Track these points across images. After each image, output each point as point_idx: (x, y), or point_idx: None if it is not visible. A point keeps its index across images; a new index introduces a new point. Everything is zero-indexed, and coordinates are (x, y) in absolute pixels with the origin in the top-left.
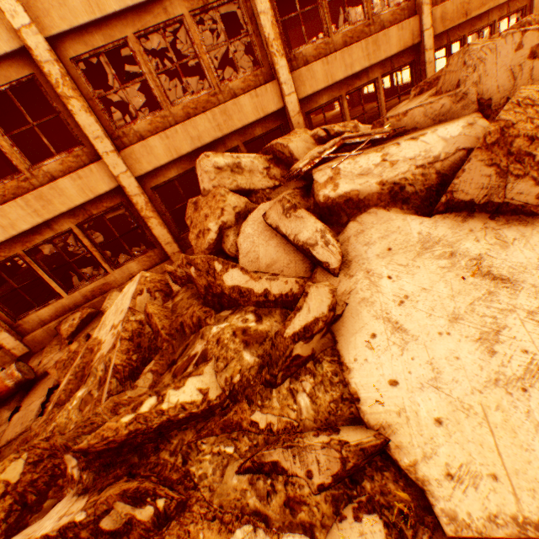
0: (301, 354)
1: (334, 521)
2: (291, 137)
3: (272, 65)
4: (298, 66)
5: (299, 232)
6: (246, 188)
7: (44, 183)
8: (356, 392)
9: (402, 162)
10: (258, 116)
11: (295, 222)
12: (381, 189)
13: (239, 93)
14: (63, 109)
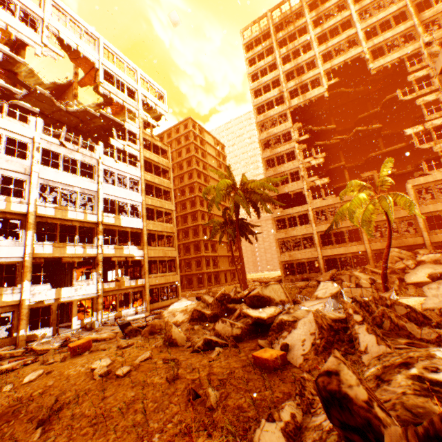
0: (396, 272)
1: (392, 285)
2: (420, 250)
3: (421, 233)
4: (432, 234)
5: (407, 263)
6: (400, 257)
7: (349, 246)
8: (403, 277)
9: (436, 256)
10: (413, 244)
11: (407, 262)
12: (430, 260)
13: (408, 237)
14: (360, 234)
